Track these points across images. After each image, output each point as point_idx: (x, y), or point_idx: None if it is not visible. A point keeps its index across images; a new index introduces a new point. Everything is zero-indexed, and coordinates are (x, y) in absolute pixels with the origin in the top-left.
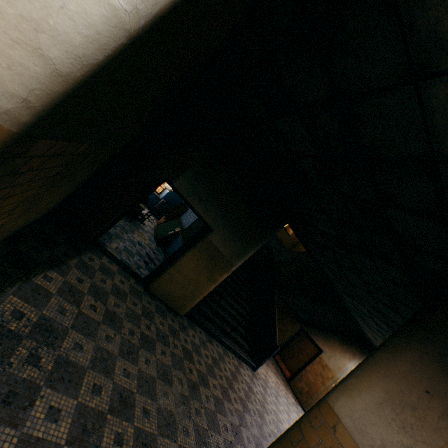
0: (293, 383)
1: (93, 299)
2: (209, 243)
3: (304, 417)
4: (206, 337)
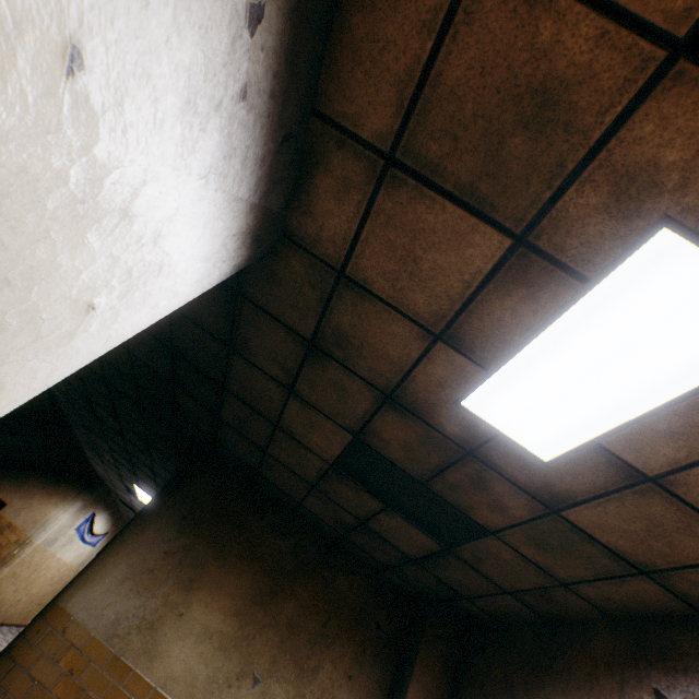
0: None
1: None
2: None
3: (20, 639)
4: None
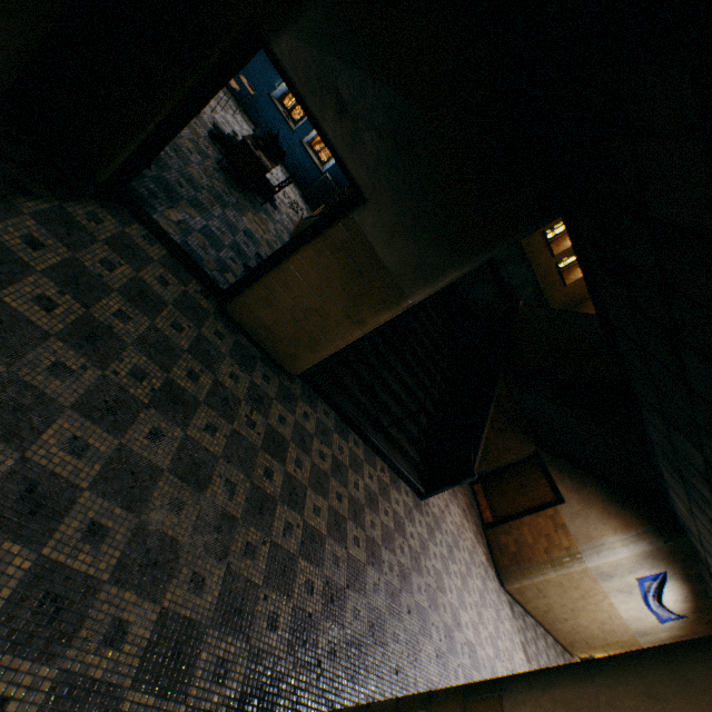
0: (492, 534)
1: (54, 288)
2: (355, 232)
3: (417, 710)
4: (336, 425)
